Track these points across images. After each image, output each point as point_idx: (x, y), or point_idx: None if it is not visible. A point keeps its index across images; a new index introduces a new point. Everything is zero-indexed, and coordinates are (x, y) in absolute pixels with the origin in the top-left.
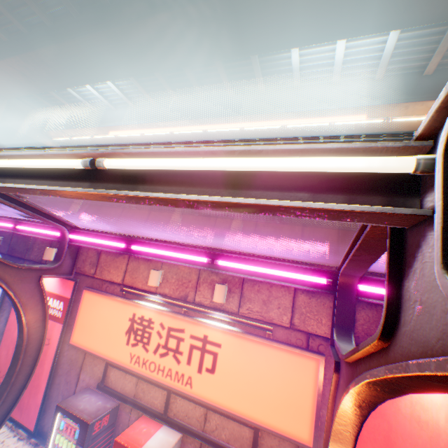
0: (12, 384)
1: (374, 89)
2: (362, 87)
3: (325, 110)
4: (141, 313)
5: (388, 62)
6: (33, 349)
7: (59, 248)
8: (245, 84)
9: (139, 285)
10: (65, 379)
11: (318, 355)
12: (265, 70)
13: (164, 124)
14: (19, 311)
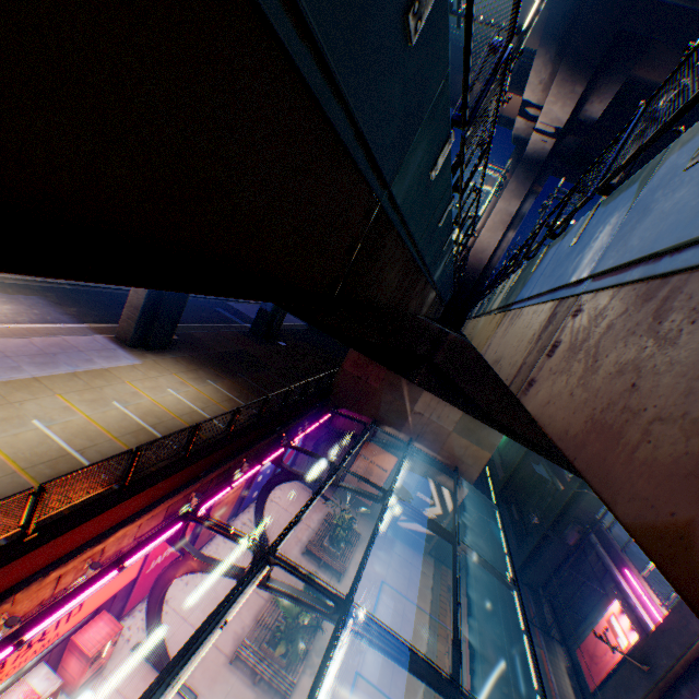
0: None
1: None
2: None
3: None
4: None
5: None
6: None
7: None
8: None
9: None
10: None
11: None
12: None
13: None
14: None
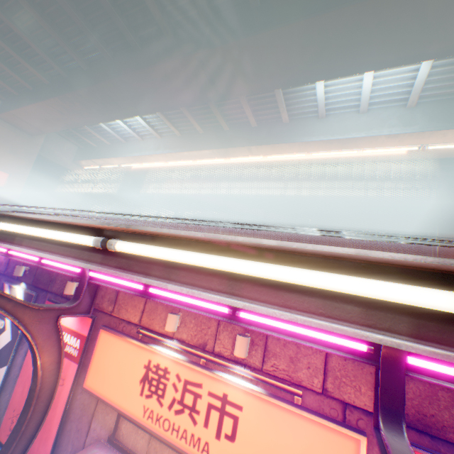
0: (22, 433)
1: (407, 117)
2: (392, 114)
3: (353, 139)
4: (156, 361)
5: (421, 89)
6: (46, 394)
7: (79, 286)
8: (268, 114)
9: (156, 328)
10: (76, 426)
11: (357, 434)
12: (289, 101)
13: (187, 154)
14: (35, 354)
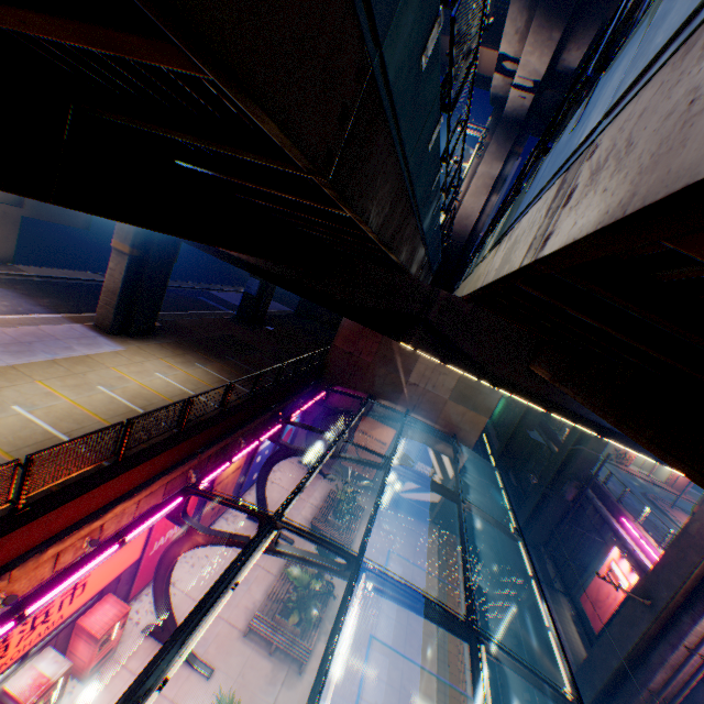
0: None
1: None
2: None
3: None
4: None
5: None
6: None
7: None
8: None
9: None
10: None
11: None
12: None
13: None
14: None
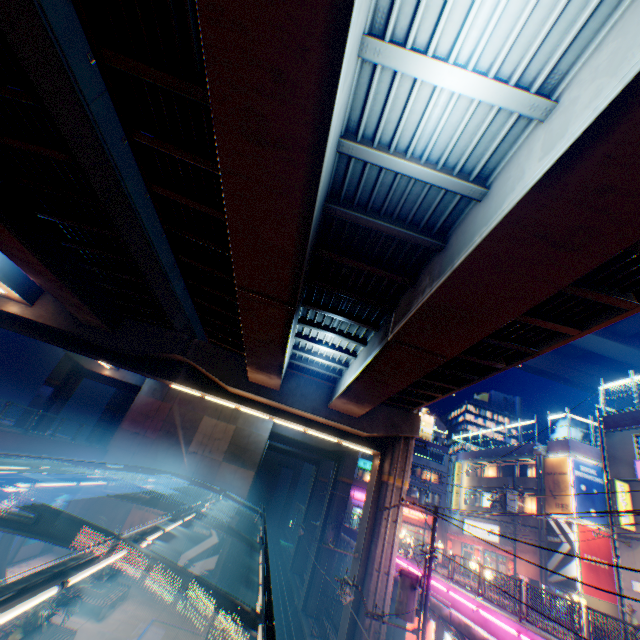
0: None
1: None
2: None
3: None
4: None
5: None
6: None
7: None
8: None
9: None
10: None
11: None
12: None
13: None
14: None
